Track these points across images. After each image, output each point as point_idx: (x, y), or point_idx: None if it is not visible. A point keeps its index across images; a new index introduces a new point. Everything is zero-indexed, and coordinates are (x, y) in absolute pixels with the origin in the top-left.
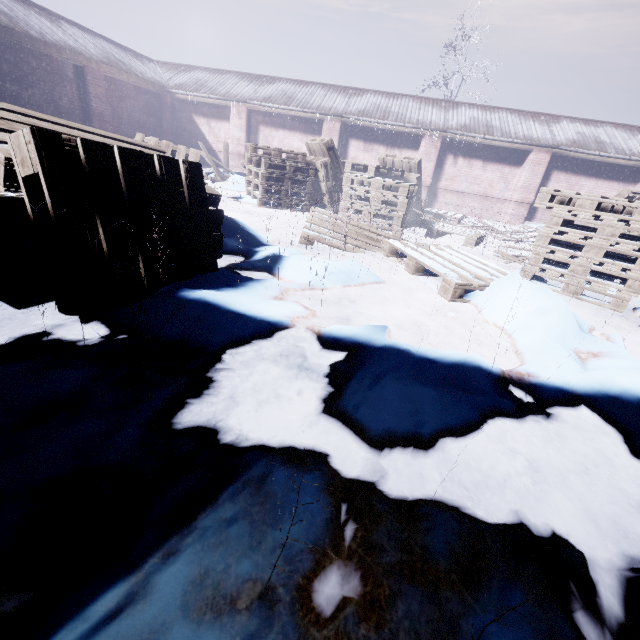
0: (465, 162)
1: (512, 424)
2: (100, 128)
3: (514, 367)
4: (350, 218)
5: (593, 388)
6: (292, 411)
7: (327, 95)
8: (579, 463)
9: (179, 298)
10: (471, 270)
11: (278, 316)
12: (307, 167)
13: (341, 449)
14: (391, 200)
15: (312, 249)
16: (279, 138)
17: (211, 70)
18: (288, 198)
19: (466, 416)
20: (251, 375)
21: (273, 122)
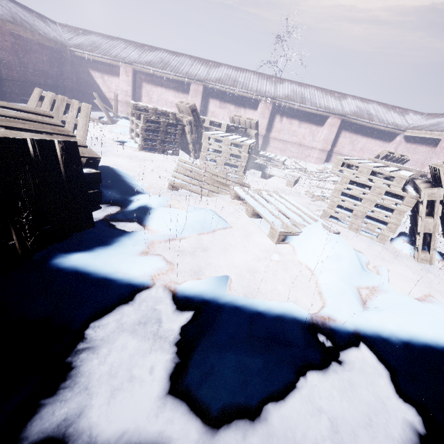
0: (287, 121)
1: (318, 375)
2: (7, 75)
3: (319, 310)
4: (207, 164)
5: (371, 330)
6: (143, 391)
7: (193, 65)
8: (364, 408)
9: (51, 267)
10: (290, 216)
11: (141, 276)
12: (176, 123)
13: (183, 435)
14: (237, 154)
15: (178, 193)
16: (158, 93)
17: (104, 35)
18: (162, 145)
19: (285, 378)
20: (111, 350)
21: (153, 81)
